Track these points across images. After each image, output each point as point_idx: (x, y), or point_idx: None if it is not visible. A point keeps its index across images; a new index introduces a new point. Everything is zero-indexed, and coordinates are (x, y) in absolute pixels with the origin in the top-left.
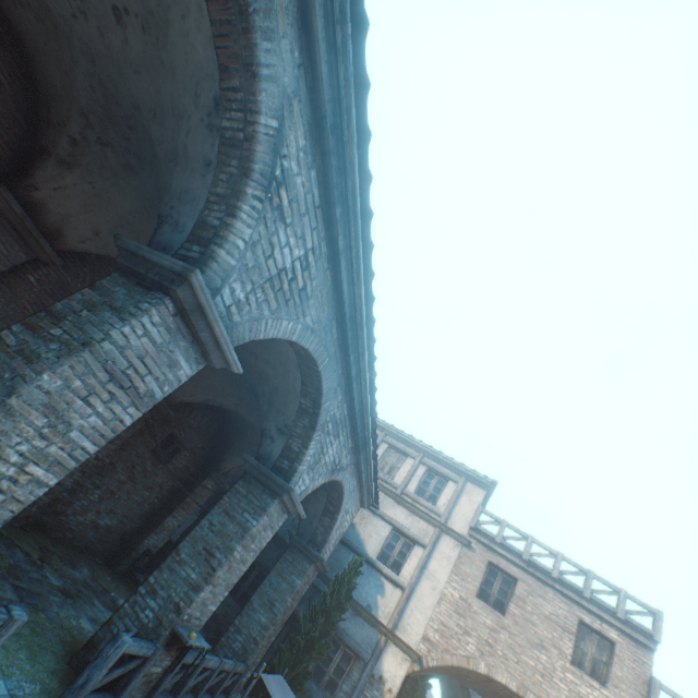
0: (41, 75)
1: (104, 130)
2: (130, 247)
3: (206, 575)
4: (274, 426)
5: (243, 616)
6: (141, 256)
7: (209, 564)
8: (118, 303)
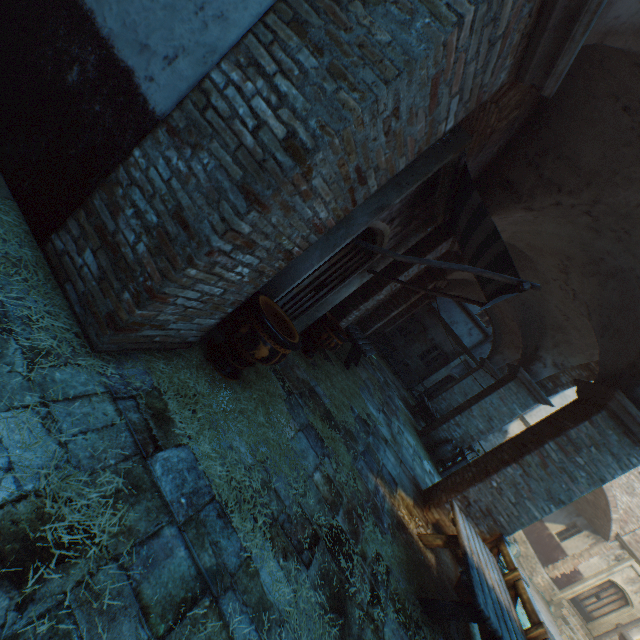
0: (562, 130)
1: (603, 213)
2: (629, 409)
3: (487, 429)
4: (549, 359)
5: (447, 394)
6: (636, 421)
7: (489, 424)
8: (613, 449)
